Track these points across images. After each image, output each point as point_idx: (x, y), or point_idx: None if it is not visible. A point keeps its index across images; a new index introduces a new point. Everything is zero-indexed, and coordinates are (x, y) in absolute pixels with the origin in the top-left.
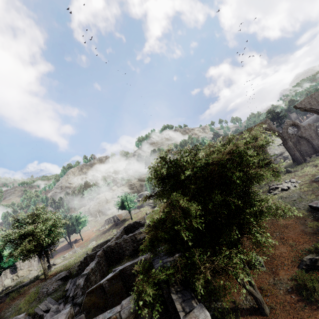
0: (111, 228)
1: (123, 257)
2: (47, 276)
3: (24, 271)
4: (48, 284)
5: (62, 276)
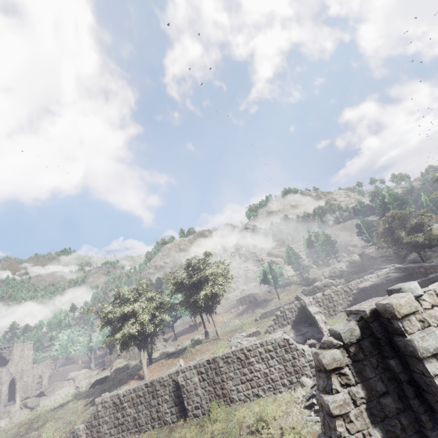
0: (248, 309)
1: (335, 313)
2: (220, 336)
3: (159, 345)
4: (238, 338)
5: (253, 331)
